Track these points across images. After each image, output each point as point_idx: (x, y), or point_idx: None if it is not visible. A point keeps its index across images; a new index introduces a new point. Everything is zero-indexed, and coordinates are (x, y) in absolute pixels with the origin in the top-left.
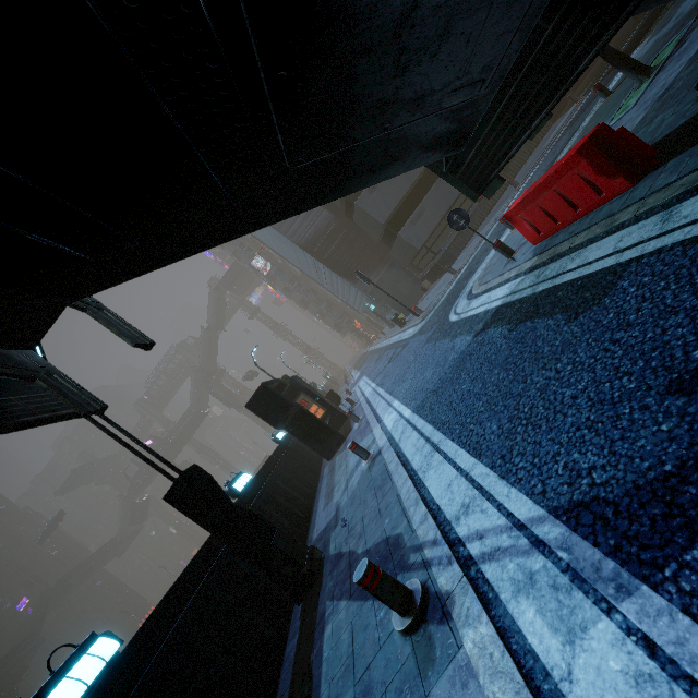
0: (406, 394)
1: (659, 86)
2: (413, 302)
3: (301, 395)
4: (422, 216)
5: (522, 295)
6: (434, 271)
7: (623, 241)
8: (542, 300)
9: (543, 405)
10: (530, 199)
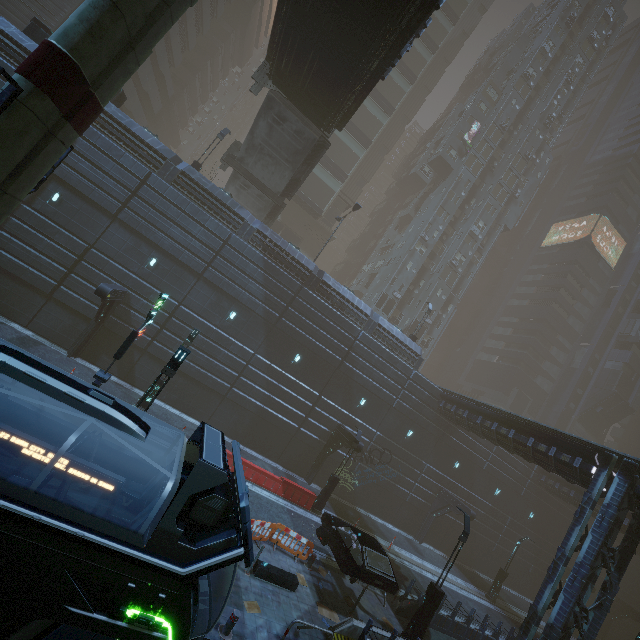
0: None
1: None
2: None
3: None
4: None
5: None
6: None
7: None
8: None
9: None
10: None
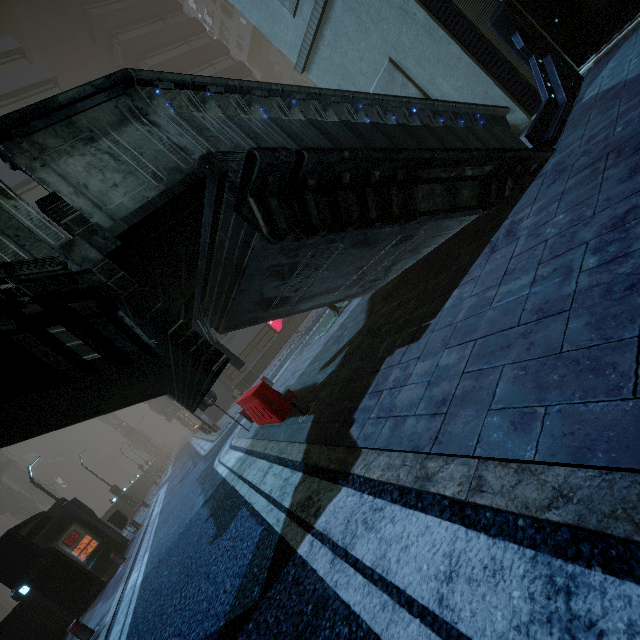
0: (155, 547)
1: (332, 330)
2: (224, 408)
3: (73, 525)
4: (232, 340)
5: (230, 479)
6: (241, 385)
7: (256, 475)
8: (225, 499)
9: (157, 639)
10: (245, 402)
